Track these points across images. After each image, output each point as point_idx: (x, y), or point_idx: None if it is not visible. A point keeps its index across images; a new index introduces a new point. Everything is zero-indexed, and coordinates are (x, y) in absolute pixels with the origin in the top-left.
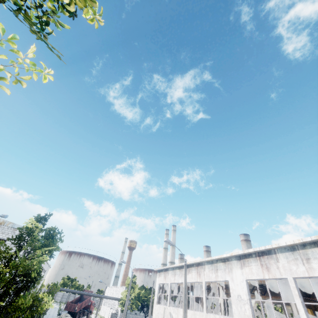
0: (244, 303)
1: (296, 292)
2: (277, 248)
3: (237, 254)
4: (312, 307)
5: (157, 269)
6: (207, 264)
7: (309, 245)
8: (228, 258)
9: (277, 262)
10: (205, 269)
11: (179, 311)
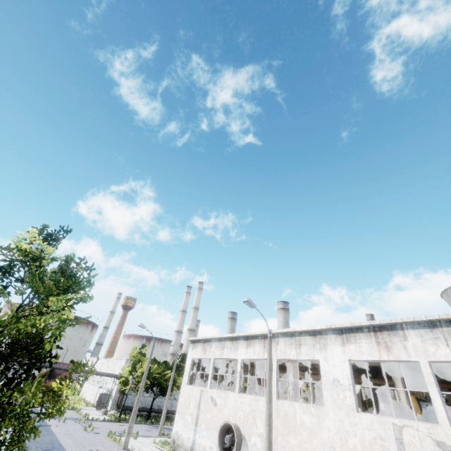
0: (344, 390)
1: (432, 379)
2: (406, 322)
3: (340, 326)
4: (411, 393)
5: (191, 339)
6: (284, 337)
7: None
8: (321, 331)
9: (404, 341)
10: (280, 343)
11: (229, 395)
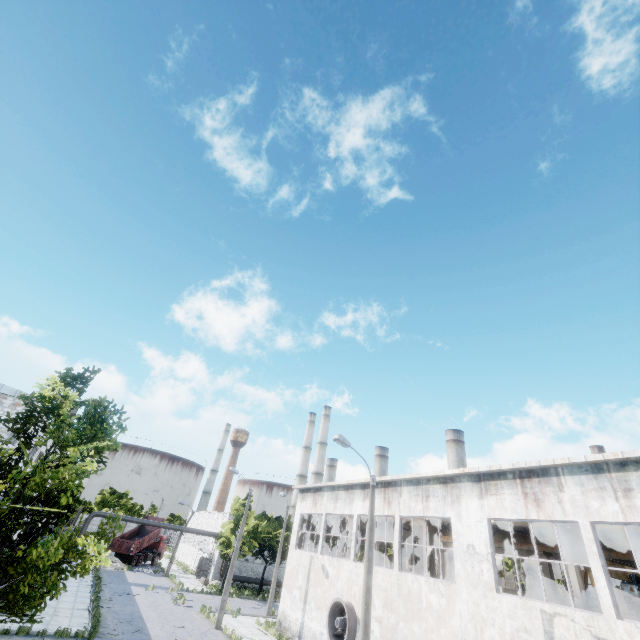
0: (481, 560)
1: (595, 549)
2: (562, 465)
3: (476, 471)
4: None
5: (299, 487)
6: (408, 485)
7: (635, 464)
8: (454, 477)
9: (559, 492)
10: (403, 494)
11: (342, 564)
